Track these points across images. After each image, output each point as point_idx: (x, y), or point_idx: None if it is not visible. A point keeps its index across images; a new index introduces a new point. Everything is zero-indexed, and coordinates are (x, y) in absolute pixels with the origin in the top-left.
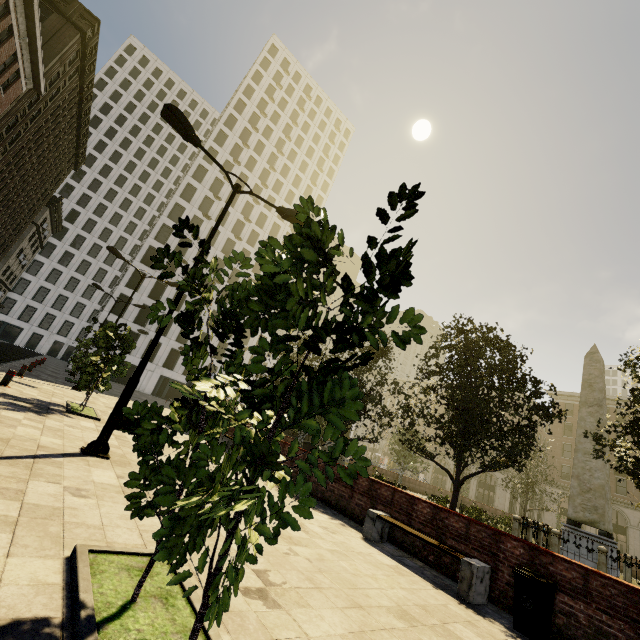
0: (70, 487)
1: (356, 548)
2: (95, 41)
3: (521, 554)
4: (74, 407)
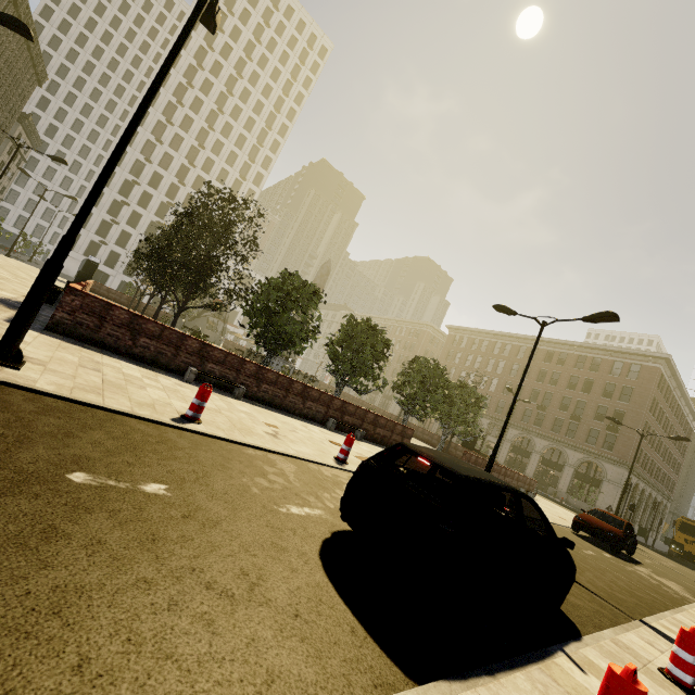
0: None
1: None
2: None
3: None
4: None
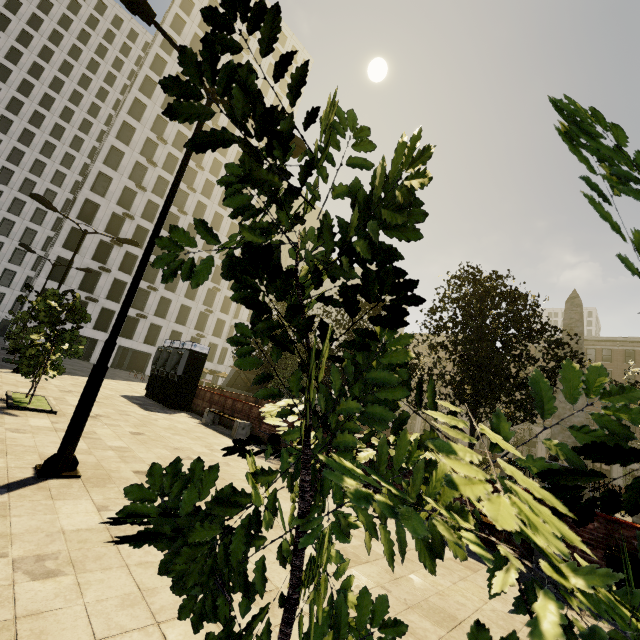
0: (24, 558)
1: (409, 542)
2: None
3: (596, 528)
4: (18, 399)
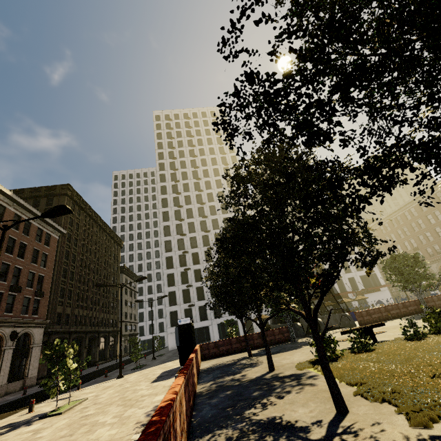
0: None
1: None
2: (74, 193)
3: None
4: (60, 408)
